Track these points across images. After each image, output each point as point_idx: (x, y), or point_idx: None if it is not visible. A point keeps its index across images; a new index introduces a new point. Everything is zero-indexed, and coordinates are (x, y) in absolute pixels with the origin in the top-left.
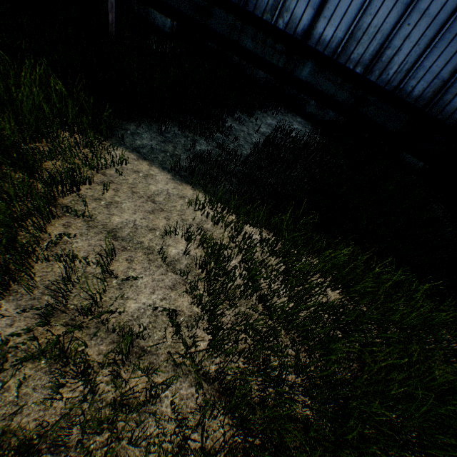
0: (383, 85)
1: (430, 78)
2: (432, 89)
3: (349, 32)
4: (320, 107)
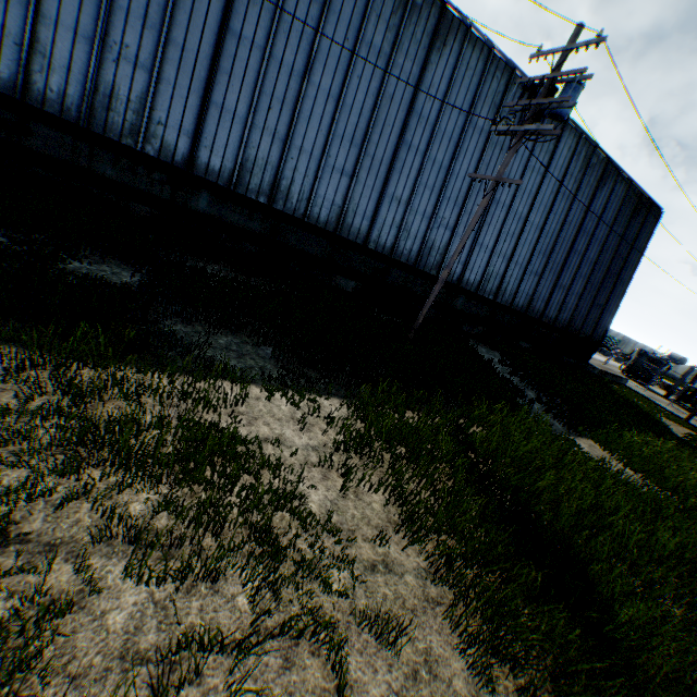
0: (504, 303)
1: (525, 296)
2: (527, 301)
3: (484, 277)
4: (472, 325)
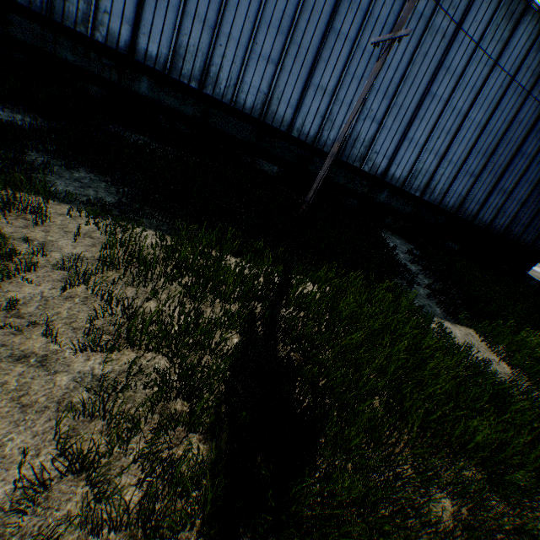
0: (432, 202)
1: (456, 196)
2: (458, 202)
3: (411, 173)
4: (395, 219)
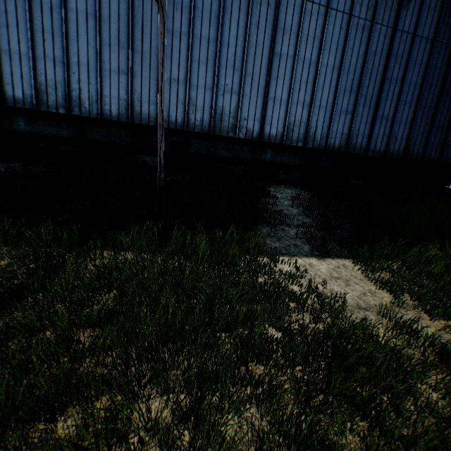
0: (317, 147)
1: (340, 135)
2: (344, 140)
3: (286, 127)
4: (287, 173)
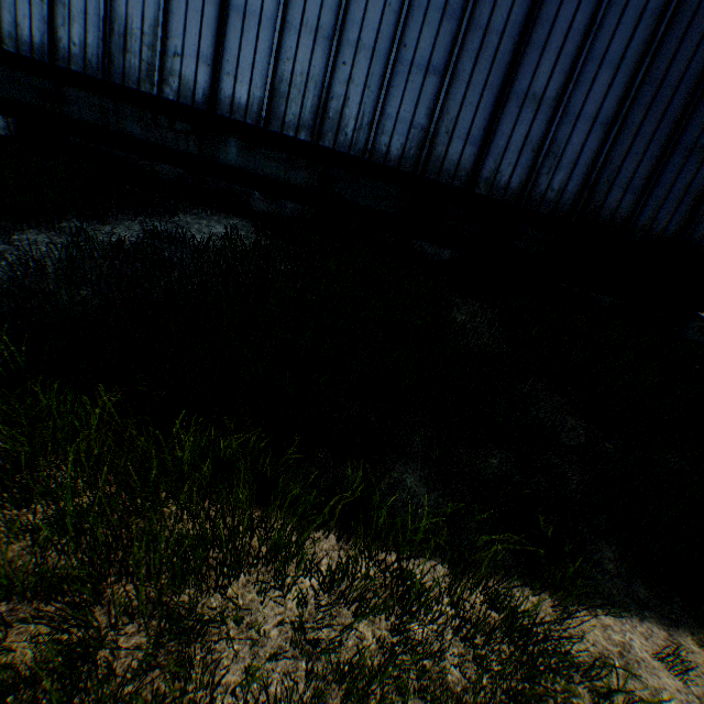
0: (346, 150)
1: (406, 129)
2: (415, 143)
3: (268, 87)
4: (270, 199)
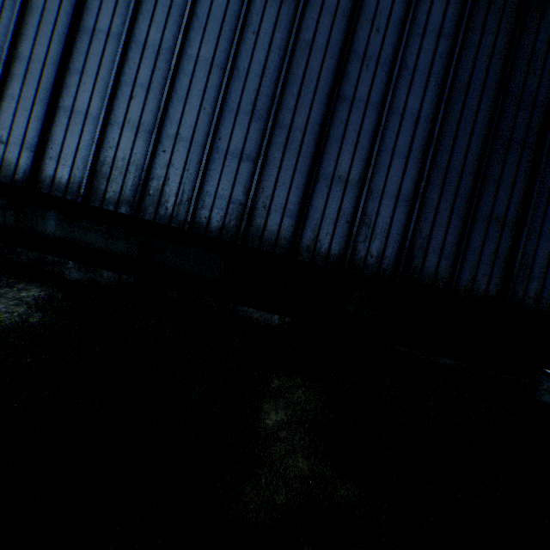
0: (167, 222)
1: (225, 203)
2: (234, 215)
3: (88, 168)
4: (86, 268)
